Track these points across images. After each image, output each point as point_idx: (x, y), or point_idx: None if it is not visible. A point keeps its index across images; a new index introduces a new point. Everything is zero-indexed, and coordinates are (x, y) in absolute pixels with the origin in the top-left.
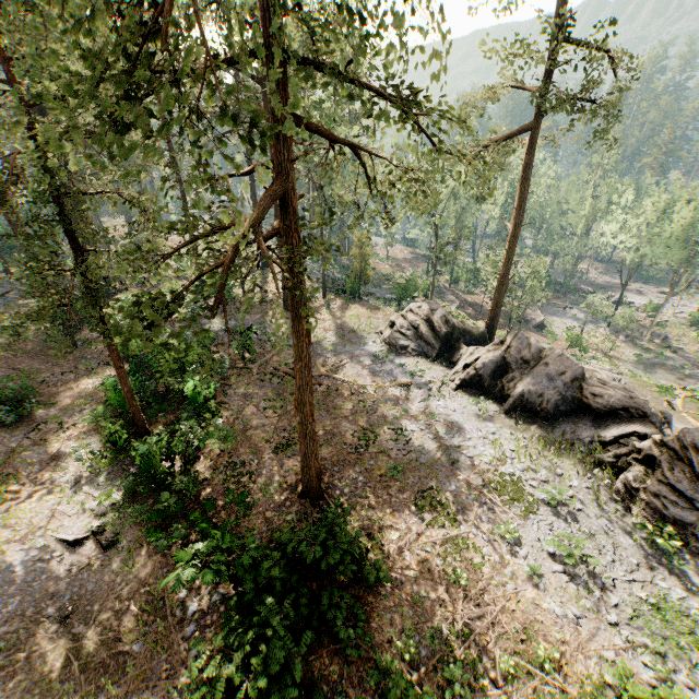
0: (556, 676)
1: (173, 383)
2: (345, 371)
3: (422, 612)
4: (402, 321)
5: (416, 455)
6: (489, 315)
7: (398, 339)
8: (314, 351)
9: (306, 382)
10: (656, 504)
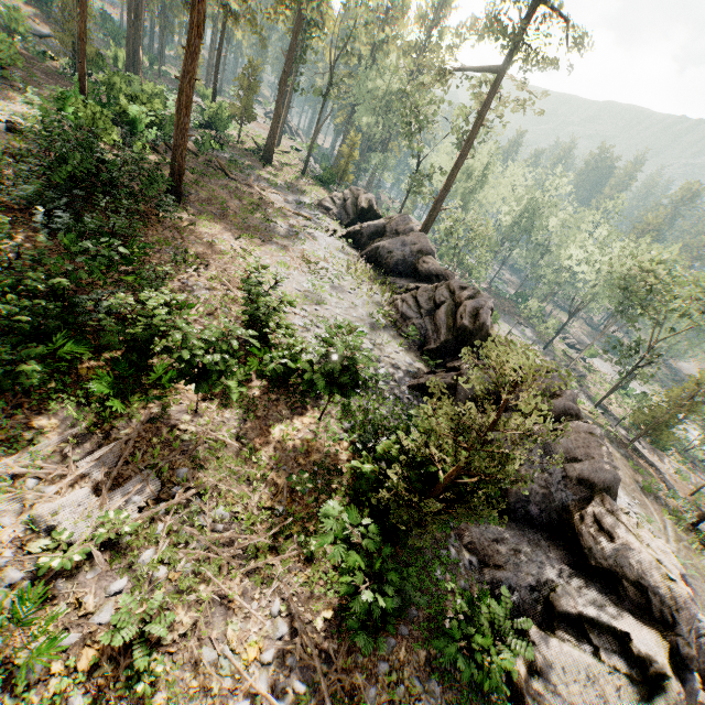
0: (238, 292)
1: (125, 106)
2: (269, 194)
3: (186, 244)
4: (339, 194)
5: (269, 231)
6: None
7: (328, 202)
8: (258, 180)
9: (188, 71)
10: (399, 304)
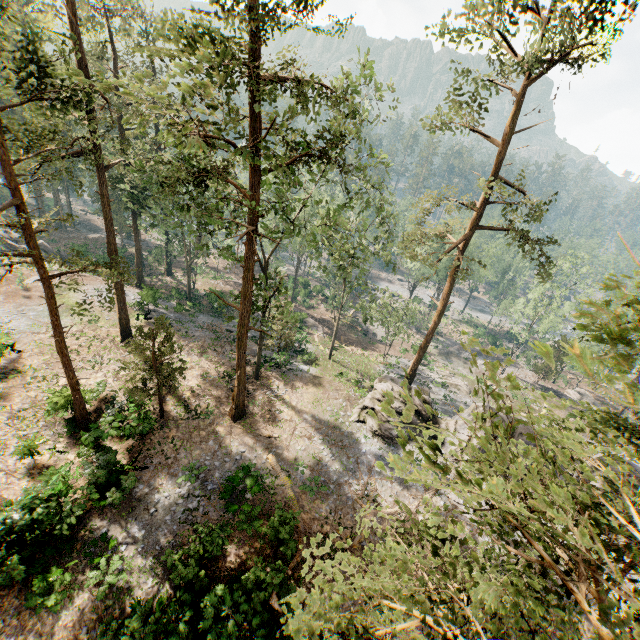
0: None
1: None
2: (384, 497)
3: None
4: None
5: None
6: (413, 368)
7: (389, 429)
8: (328, 479)
9: None
10: None
